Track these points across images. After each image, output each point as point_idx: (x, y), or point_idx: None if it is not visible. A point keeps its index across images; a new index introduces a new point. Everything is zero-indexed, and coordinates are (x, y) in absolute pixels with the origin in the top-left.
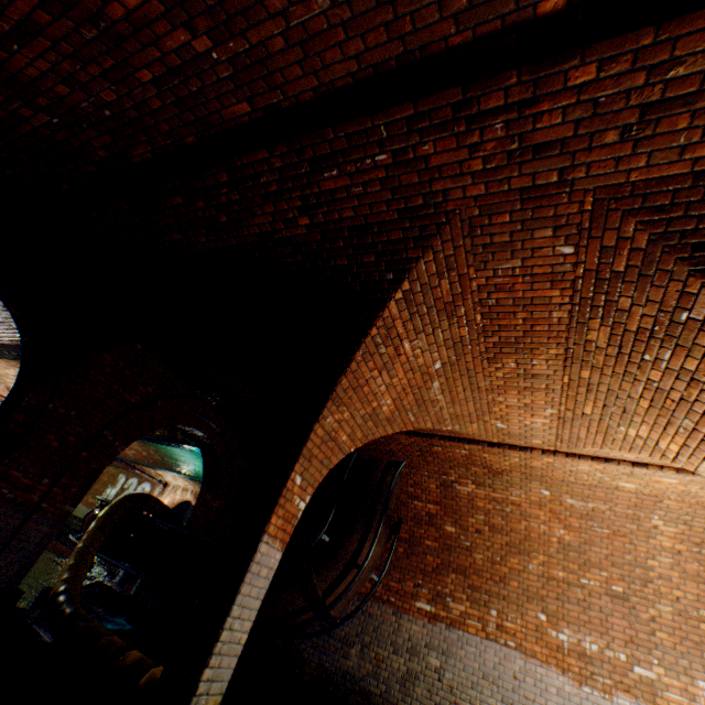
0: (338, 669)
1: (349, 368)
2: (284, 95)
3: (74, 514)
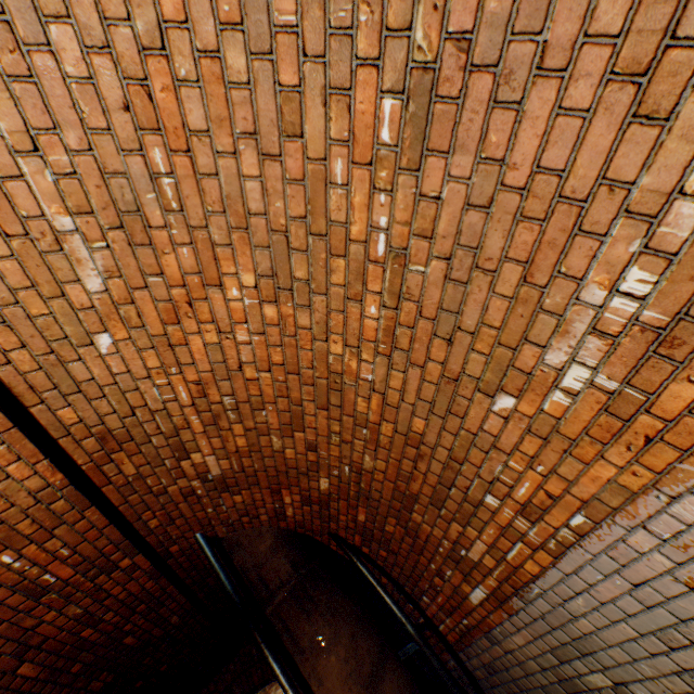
0: None
1: None
2: None
3: None
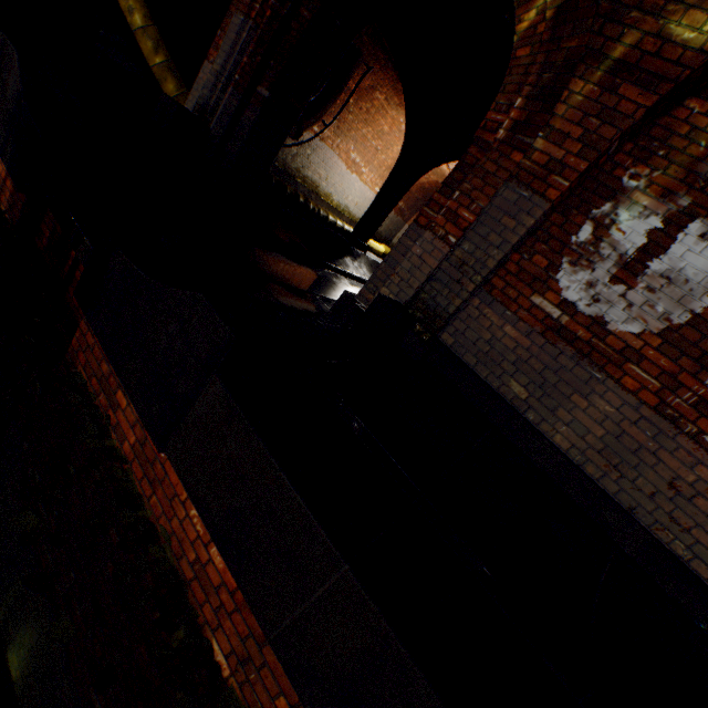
0: None
1: None
2: None
3: None
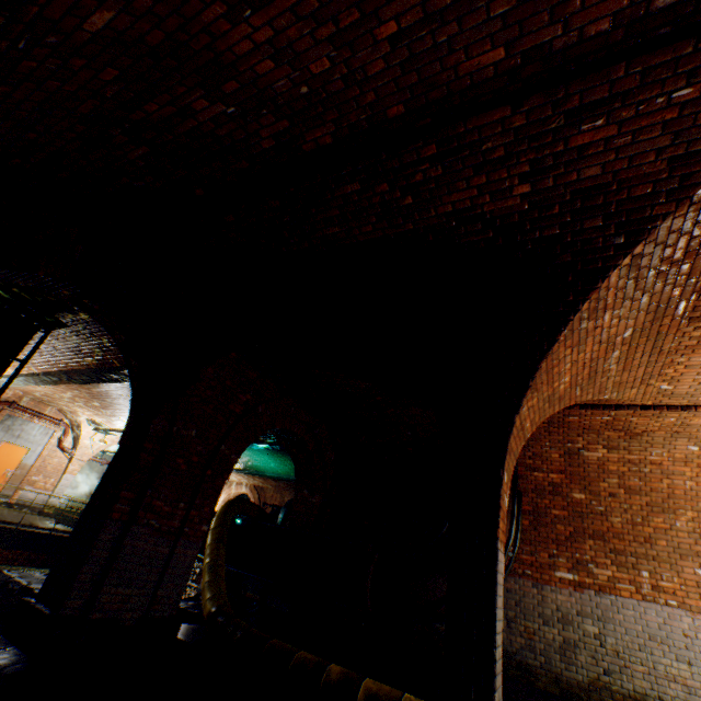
0: None
1: (550, 350)
2: (565, 28)
3: None
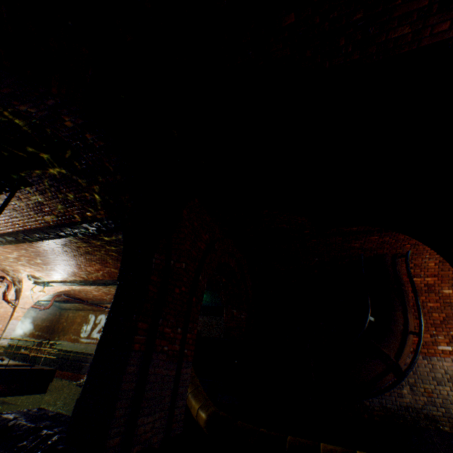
0: (399, 406)
1: None
2: None
3: (63, 350)
